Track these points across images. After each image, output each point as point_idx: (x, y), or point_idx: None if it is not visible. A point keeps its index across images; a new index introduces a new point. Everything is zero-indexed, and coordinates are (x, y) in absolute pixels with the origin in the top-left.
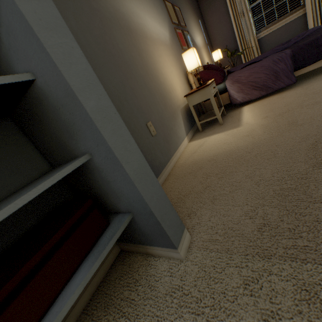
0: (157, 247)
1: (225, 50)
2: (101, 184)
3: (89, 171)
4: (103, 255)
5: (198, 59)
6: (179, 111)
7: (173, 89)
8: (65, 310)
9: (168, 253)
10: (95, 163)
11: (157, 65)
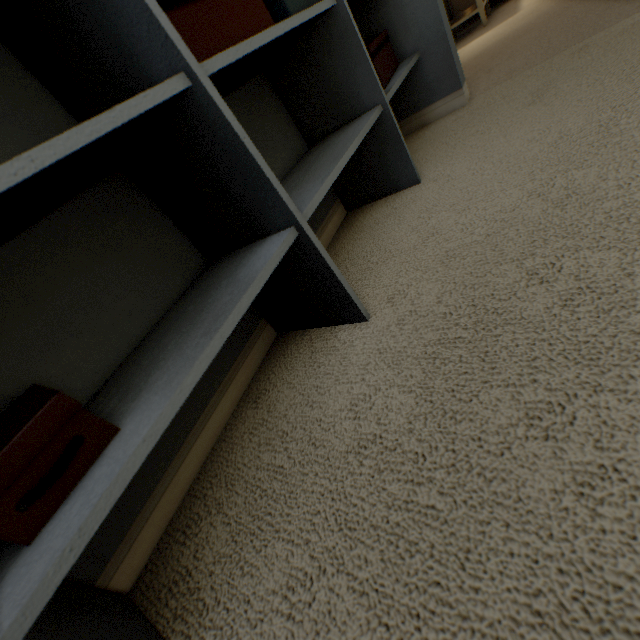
0: (437, 104)
1: None
2: (391, 18)
3: (381, 2)
4: (411, 65)
5: None
6: None
7: None
8: (403, 77)
9: (449, 106)
10: None
11: None
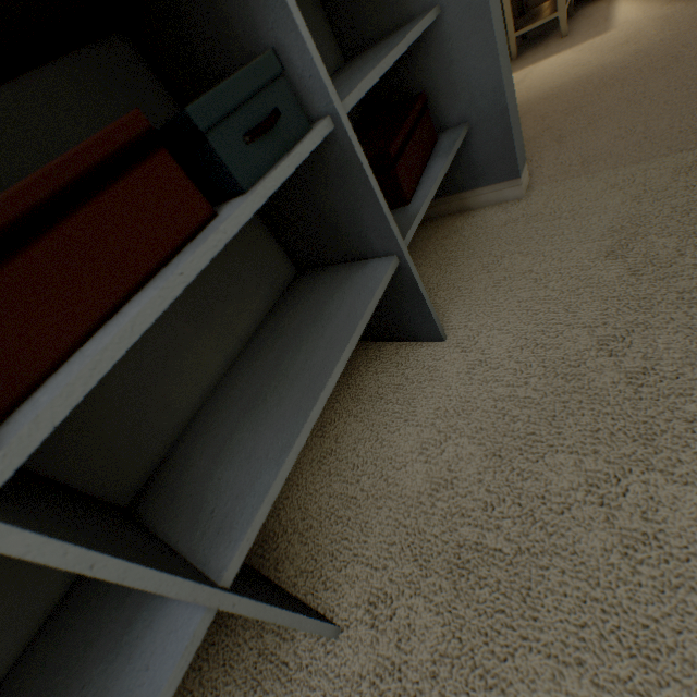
0: (485, 189)
1: None
2: (433, 74)
3: (421, 49)
4: (453, 154)
5: None
6: None
7: None
8: (438, 182)
9: (500, 194)
10: (440, 27)
11: None
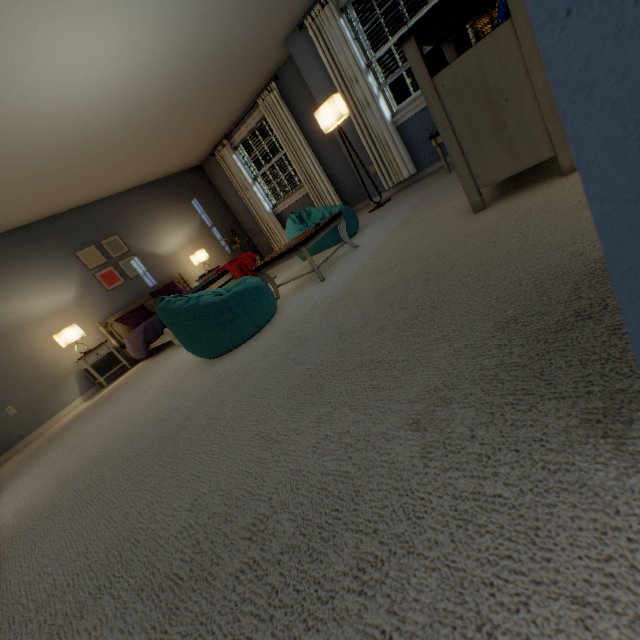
0: None
1: (223, 239)
2: None
3: None
4: None
5: (76, 333)
6: (74, 374)
7: (67, 355)
8: None
9: None
10: None
11: (38, 345)
